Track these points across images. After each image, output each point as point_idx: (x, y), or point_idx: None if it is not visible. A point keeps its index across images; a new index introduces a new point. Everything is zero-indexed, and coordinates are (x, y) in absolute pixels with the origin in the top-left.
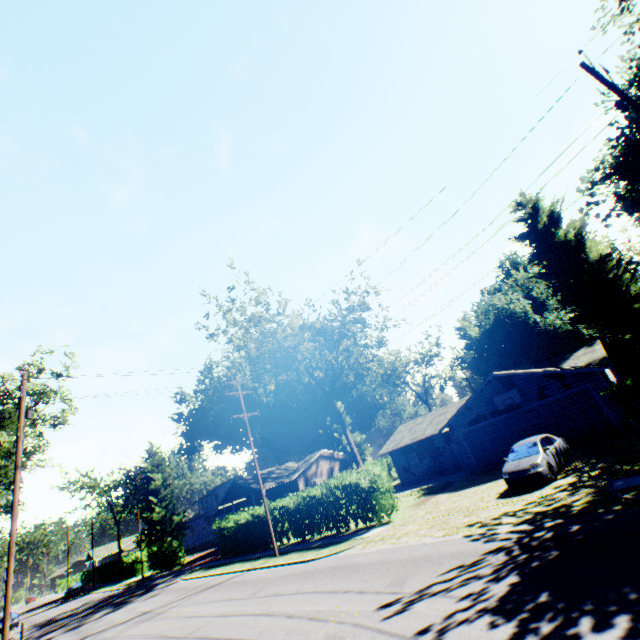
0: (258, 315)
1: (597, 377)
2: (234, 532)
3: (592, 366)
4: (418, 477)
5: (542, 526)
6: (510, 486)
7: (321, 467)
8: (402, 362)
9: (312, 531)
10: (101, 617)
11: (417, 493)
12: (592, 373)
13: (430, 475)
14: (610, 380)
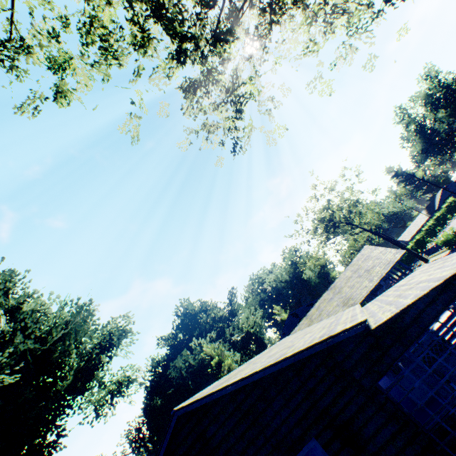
0: None
1: None
2: (408, 255)
3: None
4: None
5: None
6: None
7: None
8: None
9: (444, 223)
10: (414, 267)
11: None
12: None
13: None
14: None
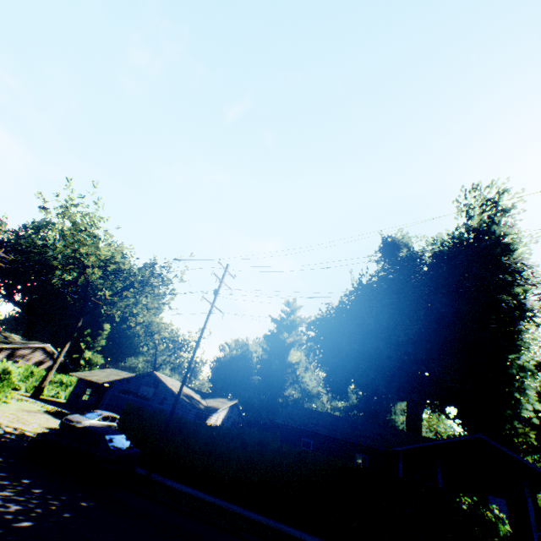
0: (88, 226)
1: (188, 411)
2: None
3: (204, 407)
4: (79, 406)
5: (4, 434)
6: (59, 425)
7: (35, 355)
8: (164, 333)
9: None
10: None
11: (49, 409)
12: (189, 407)
13: (84, 409)
14: (207, 421)
